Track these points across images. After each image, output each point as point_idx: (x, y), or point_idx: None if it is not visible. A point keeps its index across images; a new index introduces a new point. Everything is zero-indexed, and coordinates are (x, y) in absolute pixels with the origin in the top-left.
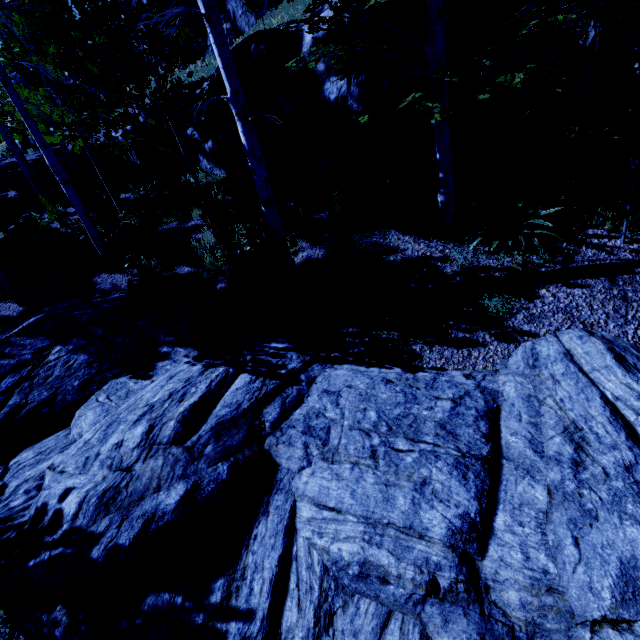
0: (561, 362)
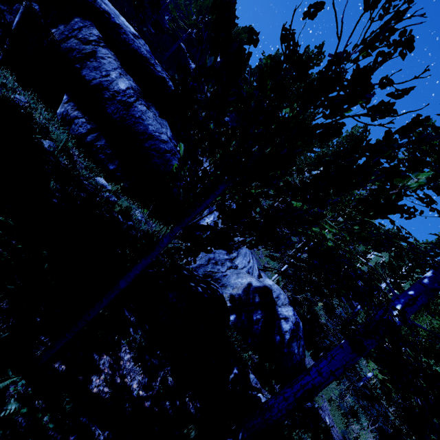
0: None
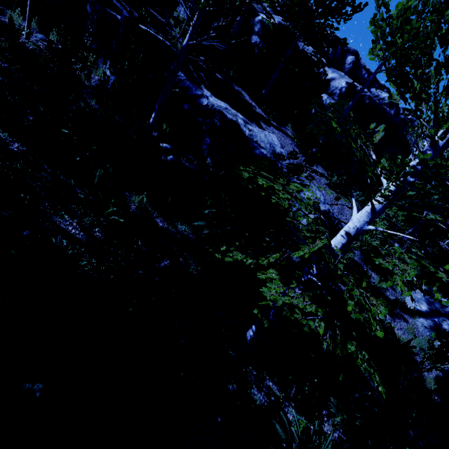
0: (268, 133)
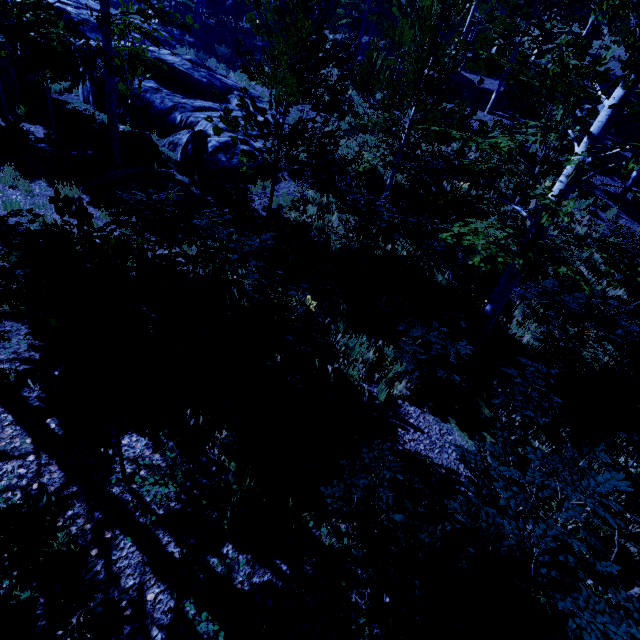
0: None
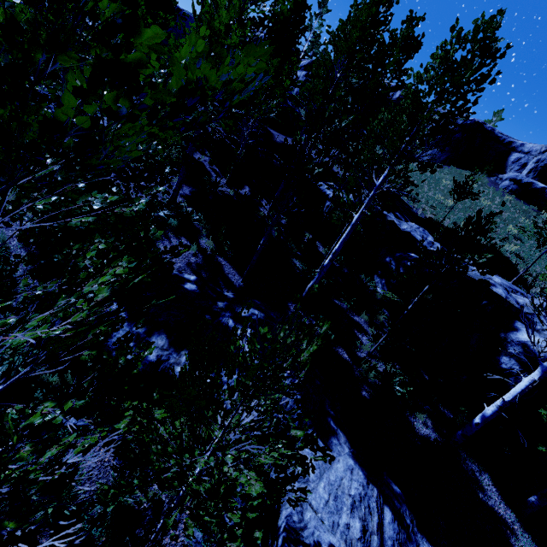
0: None
